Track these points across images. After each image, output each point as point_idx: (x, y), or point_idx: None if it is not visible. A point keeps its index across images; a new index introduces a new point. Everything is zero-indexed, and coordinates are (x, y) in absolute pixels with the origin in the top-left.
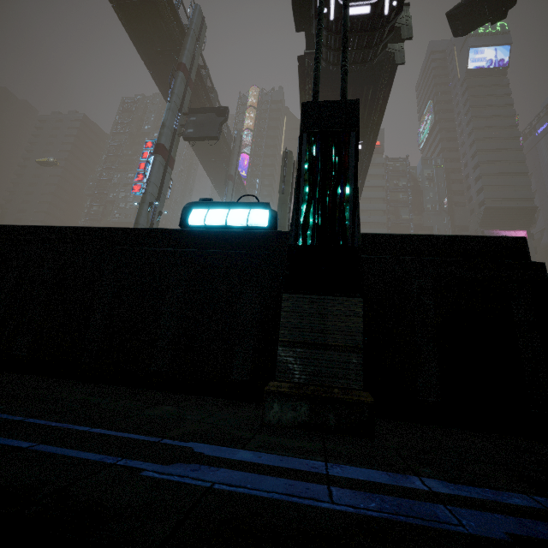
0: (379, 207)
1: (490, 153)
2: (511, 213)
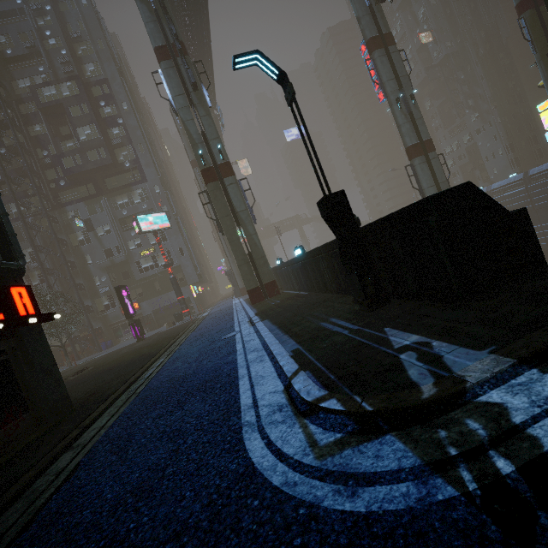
0: None
1: None
2: None
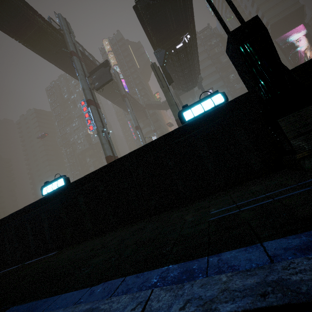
0: (207, 64)
1: None
2: (288, 19)
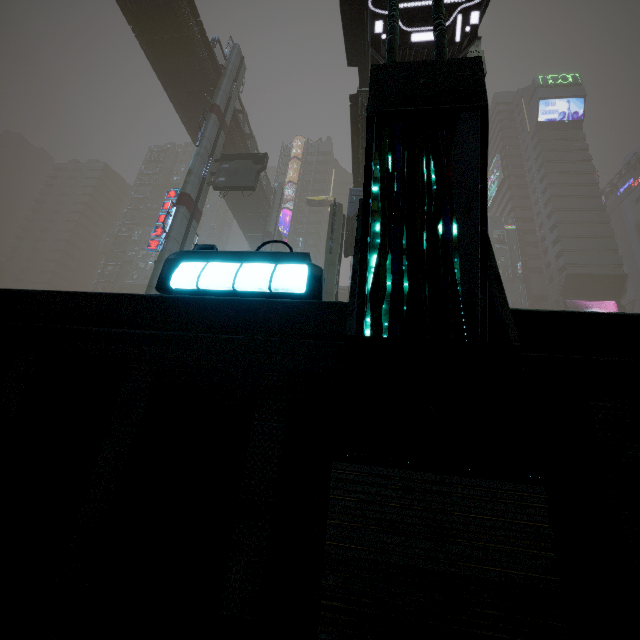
0: None
1: (568, 213)
2: (597, 281)
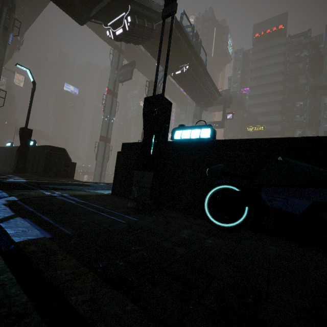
0: (278, 79)
1: None
2: None
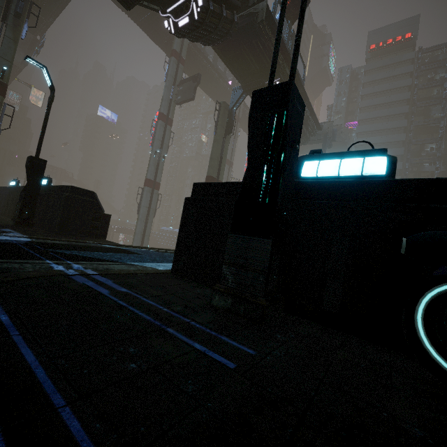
0: (400, 111)
1: None
2: None
